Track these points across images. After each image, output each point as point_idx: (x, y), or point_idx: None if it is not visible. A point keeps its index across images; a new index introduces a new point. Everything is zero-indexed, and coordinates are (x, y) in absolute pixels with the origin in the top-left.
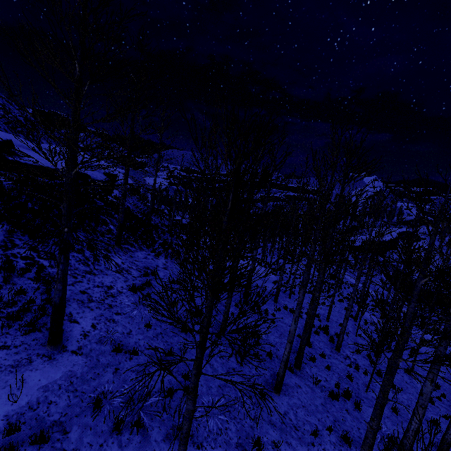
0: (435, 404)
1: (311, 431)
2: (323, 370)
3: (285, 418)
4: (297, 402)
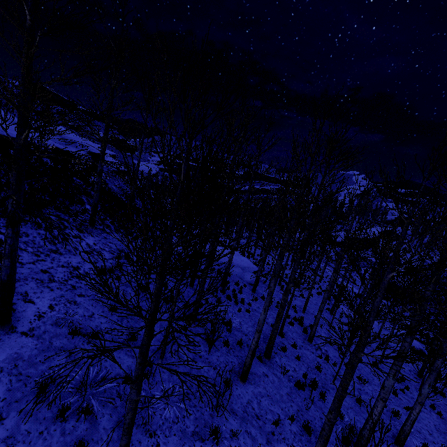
0: (399, 396)
1: (273, 420)
2: (293, 360)
3: (247, 407)
4: (262, 391)
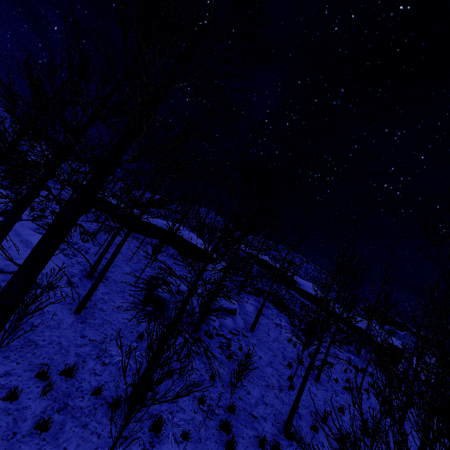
0: None
1: None
2: None
3: None
4: None
